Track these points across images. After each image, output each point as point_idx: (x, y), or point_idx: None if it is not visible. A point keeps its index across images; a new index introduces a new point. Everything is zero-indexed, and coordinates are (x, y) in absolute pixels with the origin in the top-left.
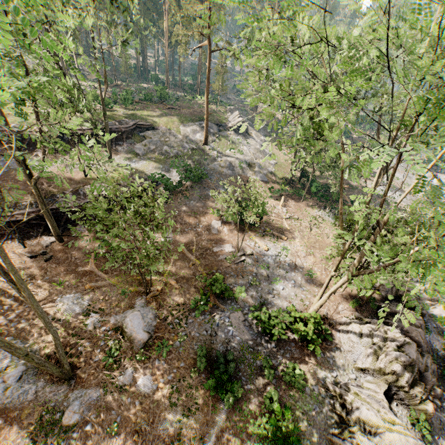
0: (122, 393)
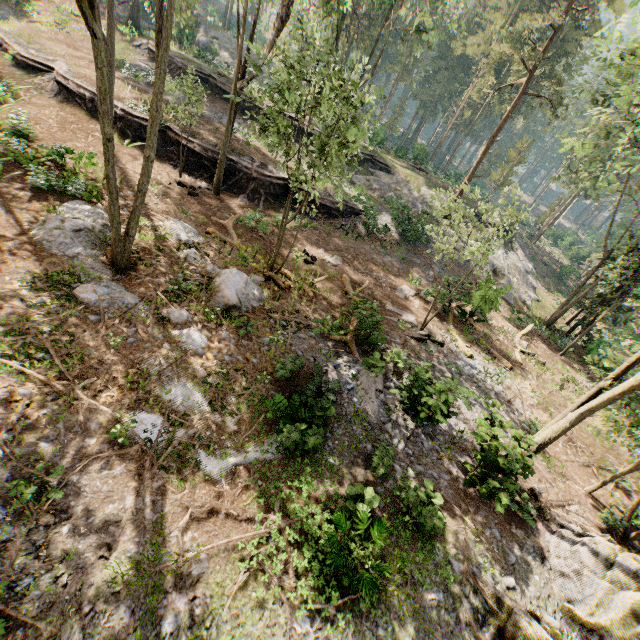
0: (158, 325)
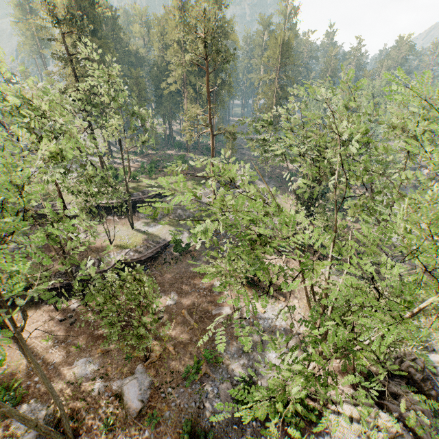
0: None
